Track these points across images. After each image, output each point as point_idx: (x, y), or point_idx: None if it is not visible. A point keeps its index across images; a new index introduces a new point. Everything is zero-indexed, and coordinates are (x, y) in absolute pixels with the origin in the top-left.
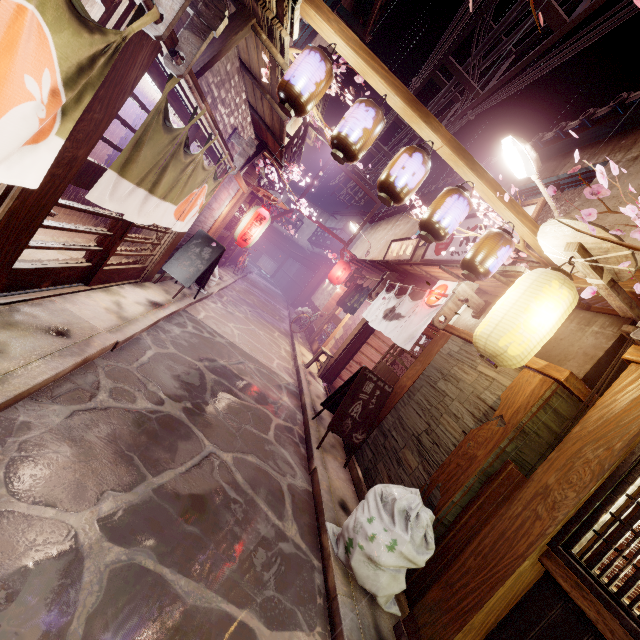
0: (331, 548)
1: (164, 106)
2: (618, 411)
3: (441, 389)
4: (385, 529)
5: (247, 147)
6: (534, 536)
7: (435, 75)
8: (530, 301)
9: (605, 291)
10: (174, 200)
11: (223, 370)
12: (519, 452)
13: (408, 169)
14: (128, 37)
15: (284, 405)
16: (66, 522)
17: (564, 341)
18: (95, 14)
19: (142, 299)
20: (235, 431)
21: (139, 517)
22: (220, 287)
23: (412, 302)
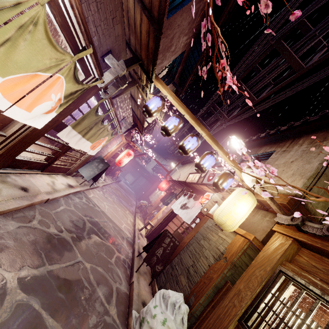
0: (132, 324)
1: (97, 107)
2: (269, 253)
3: (201, 244)
4: (162, 312)
5: (128, 125)
6: (232, 316)
7: (211, 109)
8: (236, 201)
9: (269, 201)
10: (92, 141)
11: (96, 223)
12: (233, 277)
13: (191, 142)
14: (90, 86)
15: (123, 247)
16: (3, 275)
17: (255, 223)
18: (81, 78)
19: (65, 182)
20: (95, 253)
21: (37, 282)
22: (103, 184)
23: (194, 201)
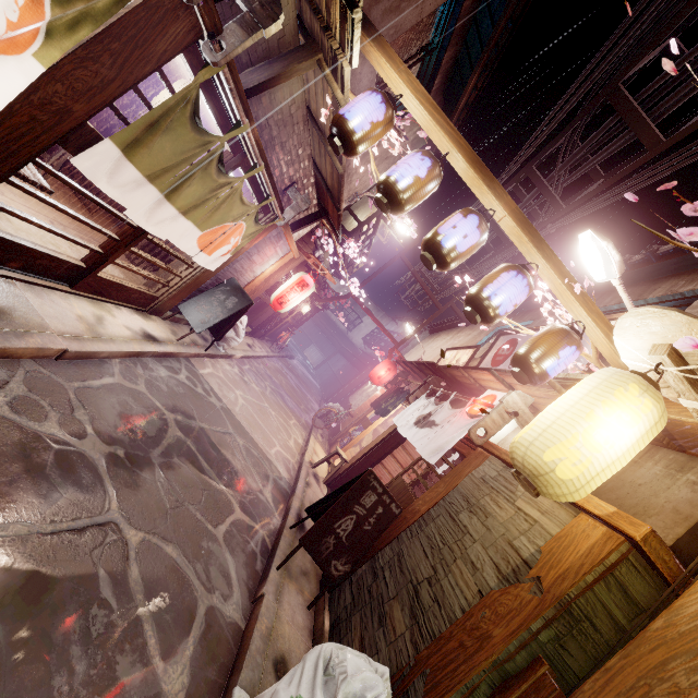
0: None
1: (195, 98)
2: None
3: (462, 523)
4: None
5: (301, 202)
6: None
7: (518, 190)
8: (595, 405)
9: None
10: (199, 223)
11: (198, 432)
12: (560, 647)
13: (459, 229)
14: None
15: (261, 500)
16: None
17: (644, 488)
18: None
19: (136, 326)
20: (169, 506)
21: None
22: (246, 354)
23: (451, 410)
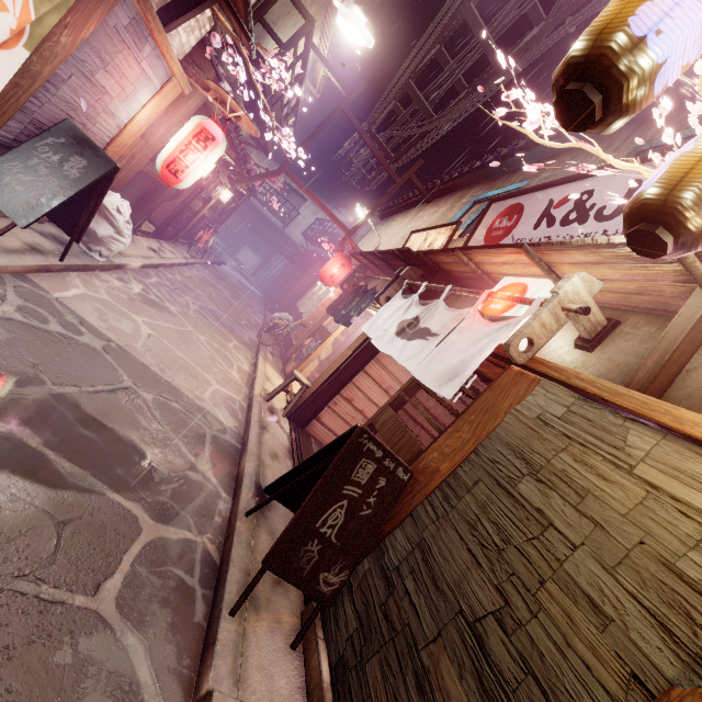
0: None
1: None
2: None
3: (531, 503)
4: None
5: None
6: None
7: None
8: None
9: None
10: None
11: (48, 406)
12: None
13: None
14: None
15: (194, 481)
16: None
17: None
18: None
19: None
20: None
21: None
22: (148, 262)
23: (452, 311)
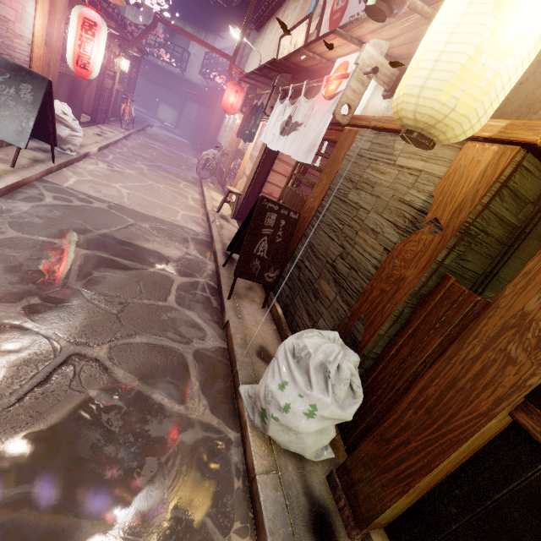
0: (247, 416)
1: None
2: None
3: (353, 202)
4: (300, 395)
5: None
6: (505, 388)
7: None
8: None
9: None
10: None
11: (101, 240)
12: (460, 261)
13: None
14: None
15: (190, 259)
16: None
17: (526, 84)
18: None
19: None
20: (115, 312)
21: None
22: (100, 145)
23: (308, 102)
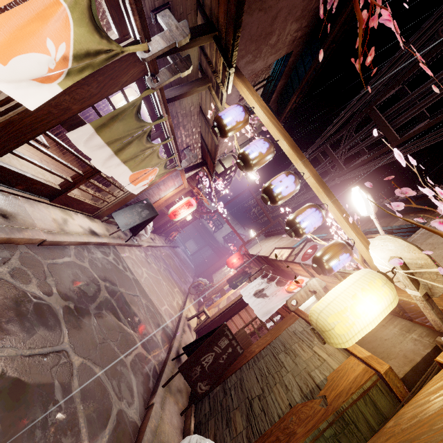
0: None
1: (139, 104)
2: (431, 413)
3: (281, 360)
4: None
5: (192, 157)
6: None
7: (319, 156)
8: (357, 290)
9: (421, 303)
10: (132, 168)
11: (118, 294)
12: (337, 441)
13: (284, 183)
14: (125, 52)
15: (154, 340)
16: None
17: (388, 341)
18: (112, 38)
19: (86, 226)
20: (98, 342)
21: None
22: (149, 244)
23: (276, 287)
